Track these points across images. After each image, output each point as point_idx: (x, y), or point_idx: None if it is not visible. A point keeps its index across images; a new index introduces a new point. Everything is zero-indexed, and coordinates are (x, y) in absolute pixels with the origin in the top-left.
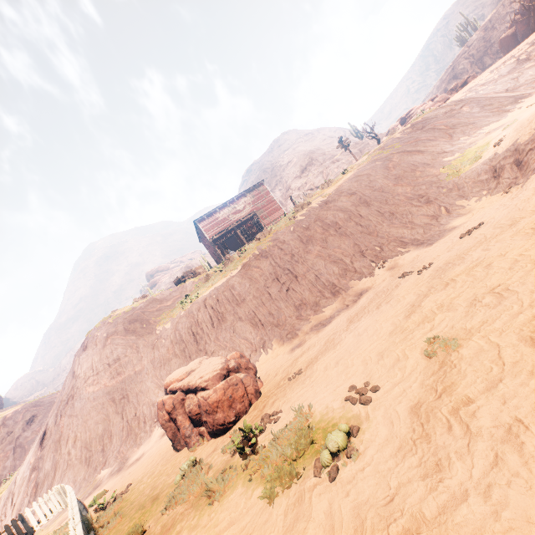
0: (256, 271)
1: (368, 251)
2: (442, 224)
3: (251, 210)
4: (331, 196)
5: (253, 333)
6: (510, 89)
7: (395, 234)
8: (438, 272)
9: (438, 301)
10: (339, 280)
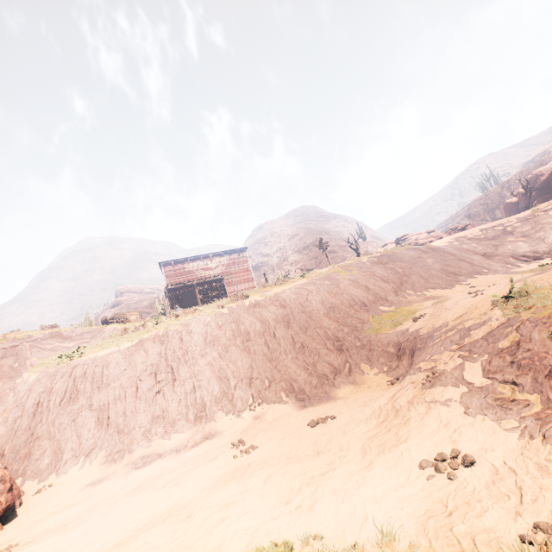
0: (142, 354)
1: (257, 380)
2: (334, 384)
3: (222, 271)
4: (265, 300)
5: (91, 432)
6: (488, 254)
7: (292, 373)
8: (226, 476)
9: (139, 549)
10: (212, 404)
